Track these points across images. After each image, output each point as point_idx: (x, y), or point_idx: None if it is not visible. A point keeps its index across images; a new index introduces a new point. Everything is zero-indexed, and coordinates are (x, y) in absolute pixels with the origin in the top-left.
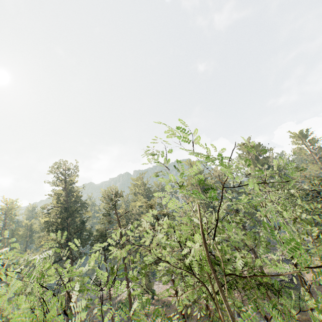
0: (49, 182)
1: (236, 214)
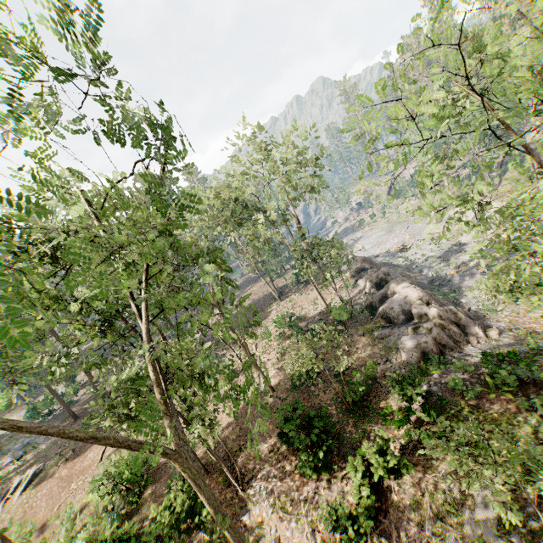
0: None
1: None
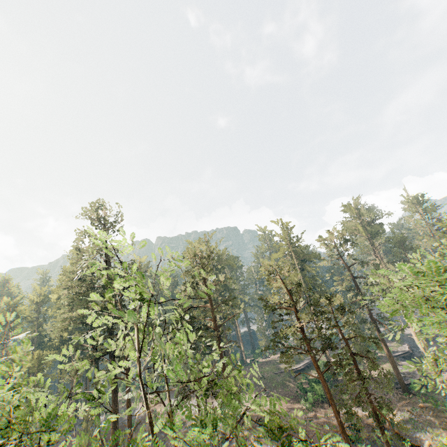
0: (78, 232)
1: (359, 293)
